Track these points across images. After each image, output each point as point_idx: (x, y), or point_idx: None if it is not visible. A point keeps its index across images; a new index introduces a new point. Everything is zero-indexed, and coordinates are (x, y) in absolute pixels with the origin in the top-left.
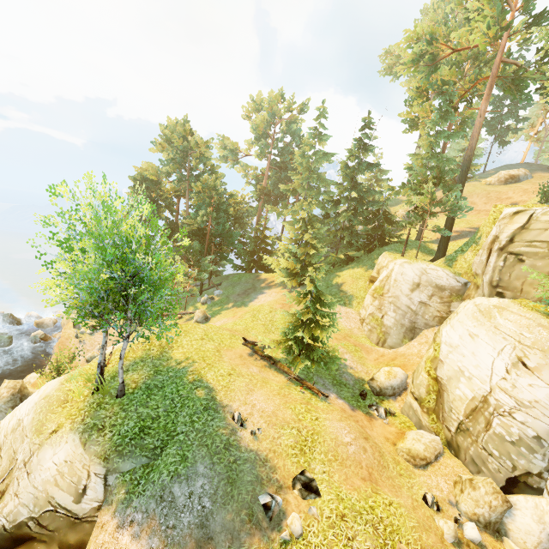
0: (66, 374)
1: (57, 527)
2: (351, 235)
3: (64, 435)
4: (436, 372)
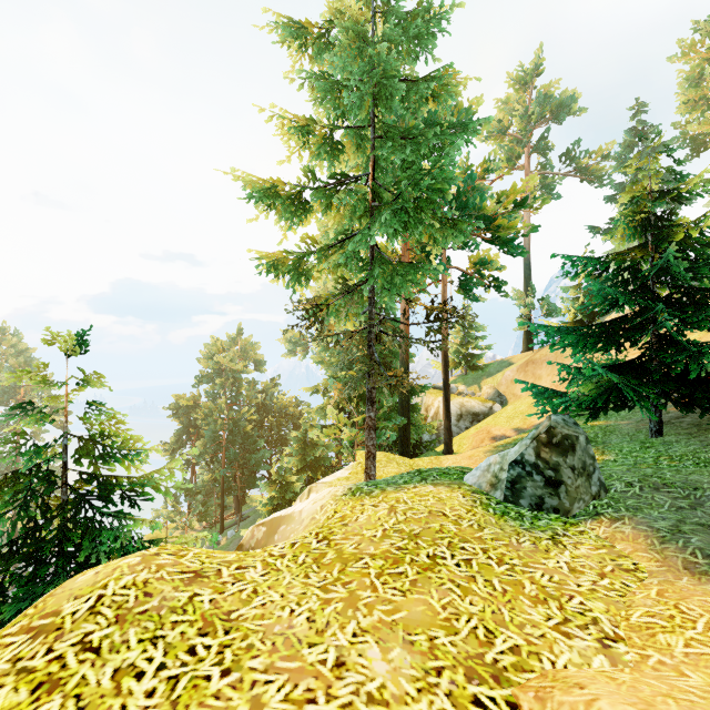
0: None
1: None
2: None
3: None
4: None
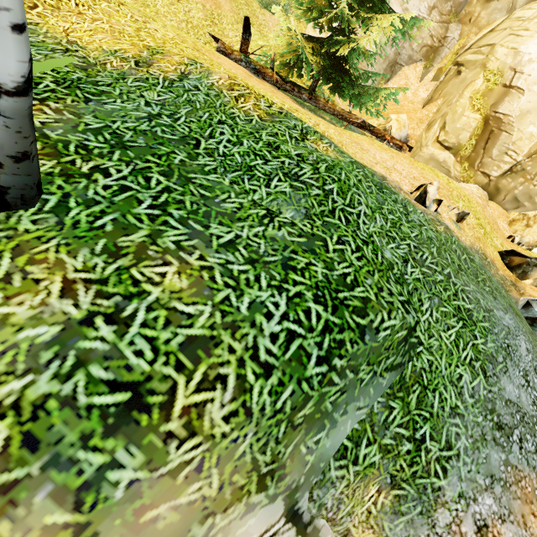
0: None
1: None
2: None
3: None
4: (497, 109)
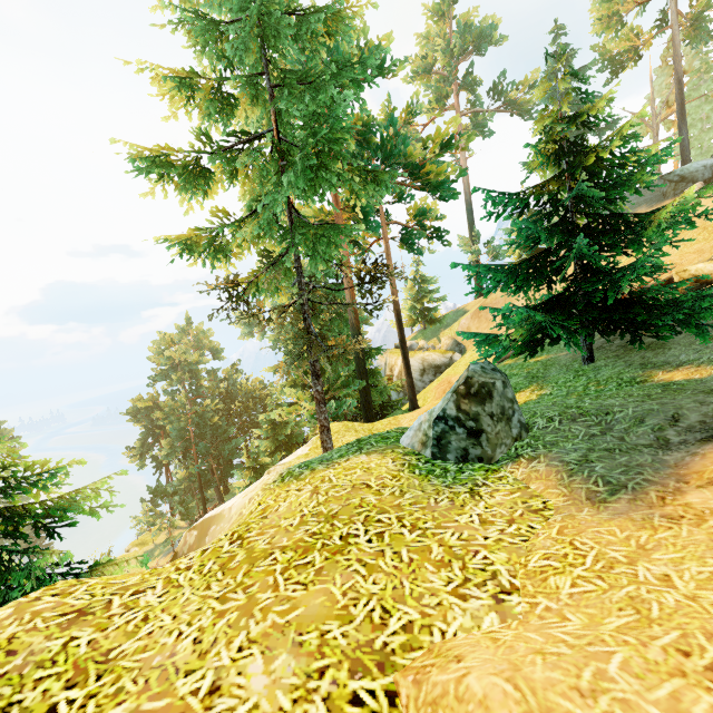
0: None
1: None
2: None
3: None
4: None
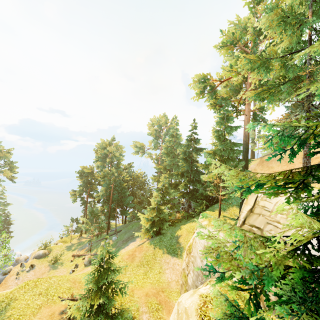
0: None
1: None
2: (192, 196)
3: None
4: None
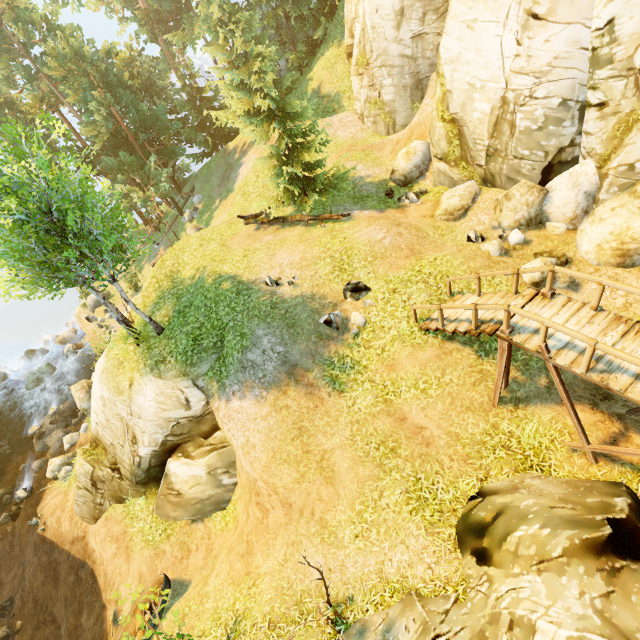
0: (106, 349)
1: (189, 430)
2: (295, 2)
3: (140, 382)
4: (449, 111)
